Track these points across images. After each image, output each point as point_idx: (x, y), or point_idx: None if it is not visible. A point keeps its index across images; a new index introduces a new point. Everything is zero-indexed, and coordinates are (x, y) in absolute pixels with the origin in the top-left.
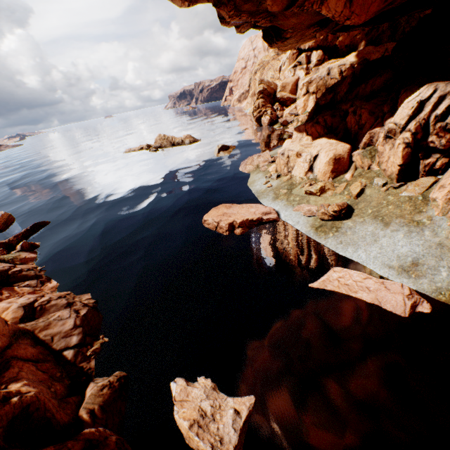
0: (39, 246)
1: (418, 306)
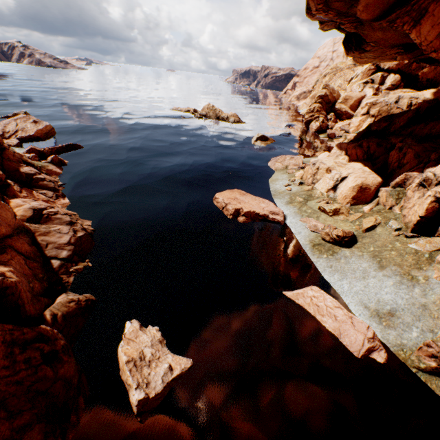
0: (66, 164)
1: (375, 352)
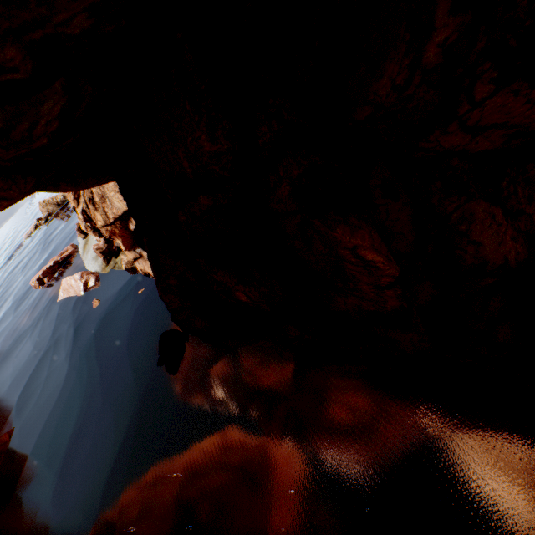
0: None
1: (89, 282)
